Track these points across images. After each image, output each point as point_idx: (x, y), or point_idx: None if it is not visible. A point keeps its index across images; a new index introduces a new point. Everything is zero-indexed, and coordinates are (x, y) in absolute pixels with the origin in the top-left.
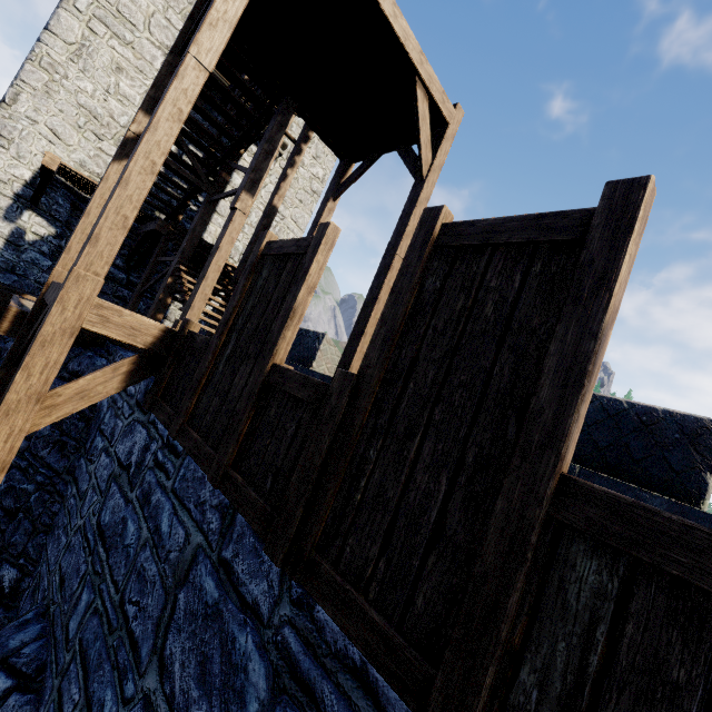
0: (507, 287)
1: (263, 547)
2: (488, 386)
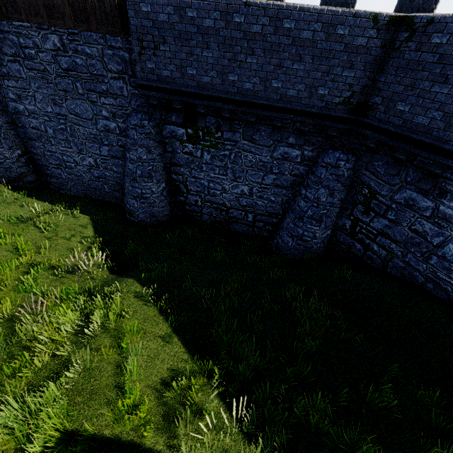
0: None
1: (2, 22)
2: None
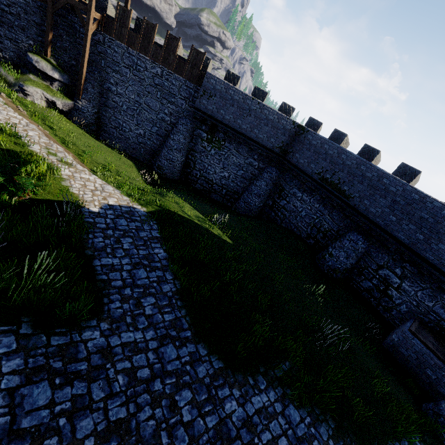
0: (150, 29)
1: (133, 50)
2: (150, 37)
